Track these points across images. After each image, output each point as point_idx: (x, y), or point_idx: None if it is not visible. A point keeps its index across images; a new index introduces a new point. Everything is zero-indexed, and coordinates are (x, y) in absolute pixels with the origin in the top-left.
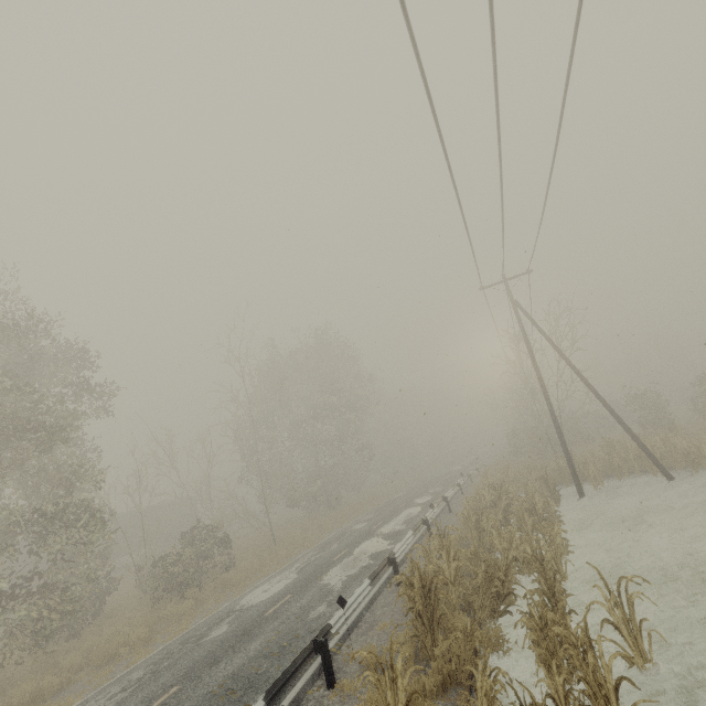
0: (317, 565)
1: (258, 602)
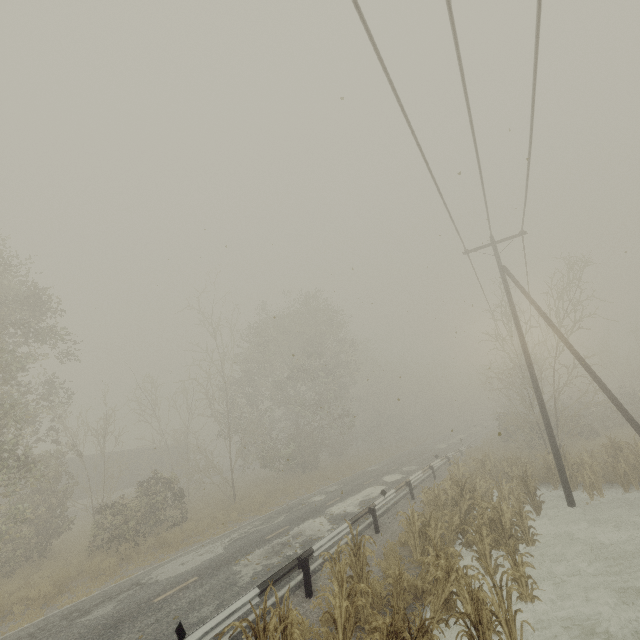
0: (248, 541)
1: (164, 579)
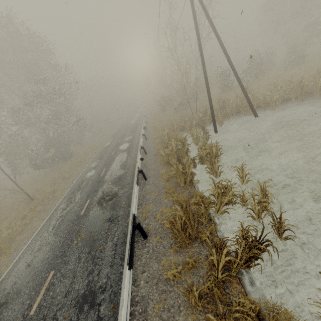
0: (69, 222)
1: (22, 288)
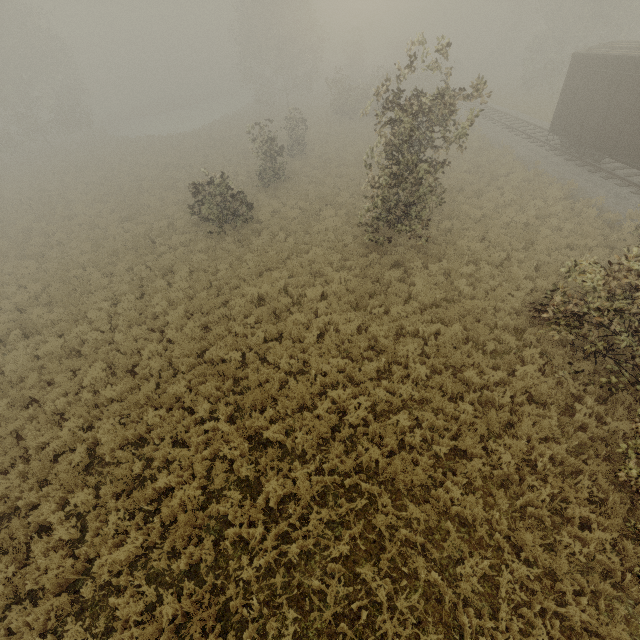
0: None
1: None
